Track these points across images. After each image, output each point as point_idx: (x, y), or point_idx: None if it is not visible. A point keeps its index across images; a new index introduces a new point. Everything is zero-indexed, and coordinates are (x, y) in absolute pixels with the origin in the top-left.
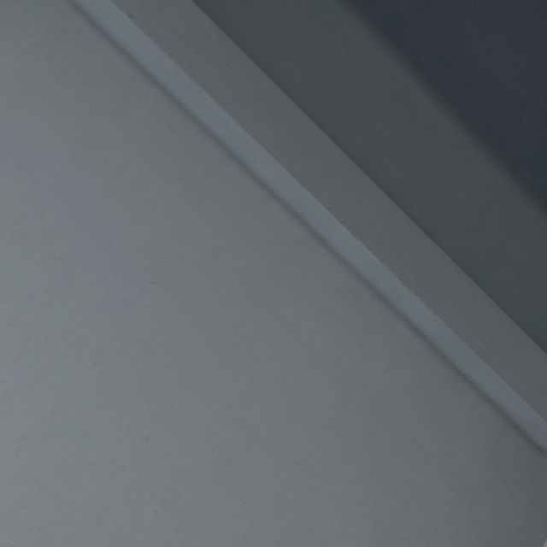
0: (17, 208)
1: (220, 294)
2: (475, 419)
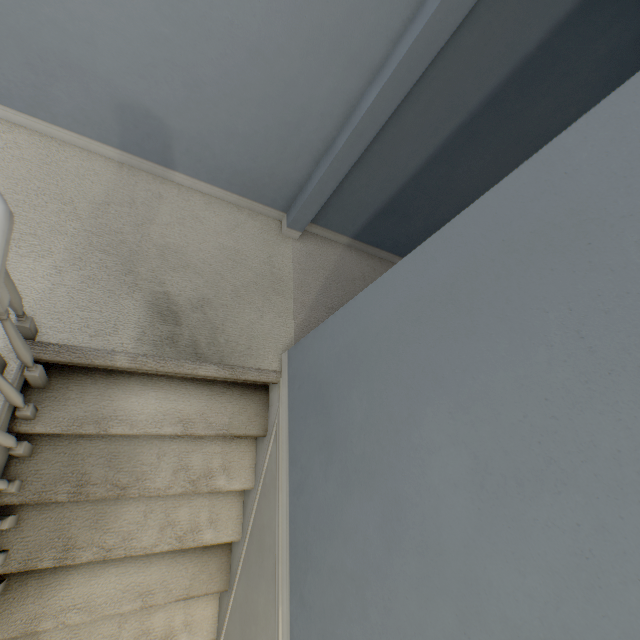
0: None
1: (338, 26)
2: (301, 173)
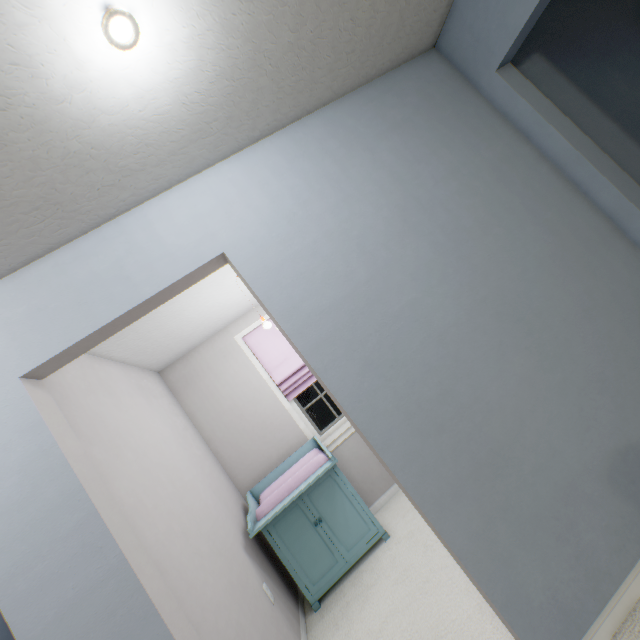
0: (504, 199)
1: (579, 245)
2: None
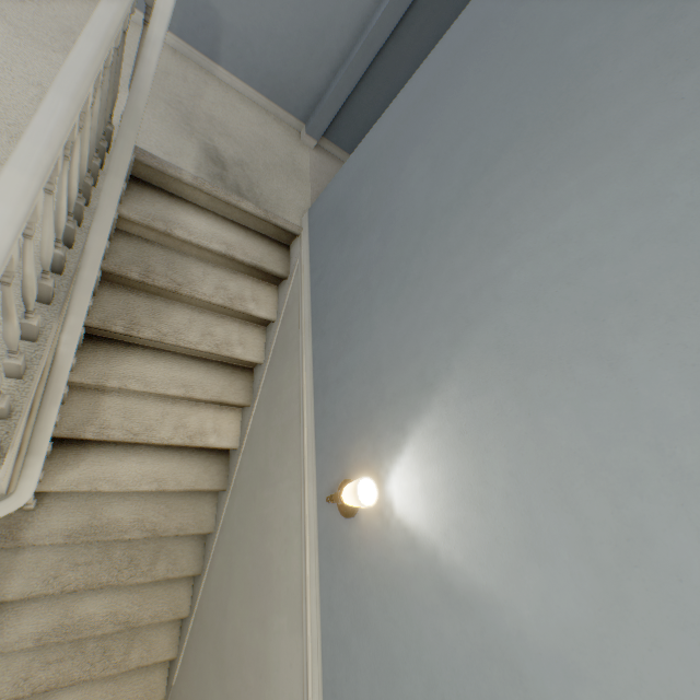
0: None
1: None
2: (322, 82)
